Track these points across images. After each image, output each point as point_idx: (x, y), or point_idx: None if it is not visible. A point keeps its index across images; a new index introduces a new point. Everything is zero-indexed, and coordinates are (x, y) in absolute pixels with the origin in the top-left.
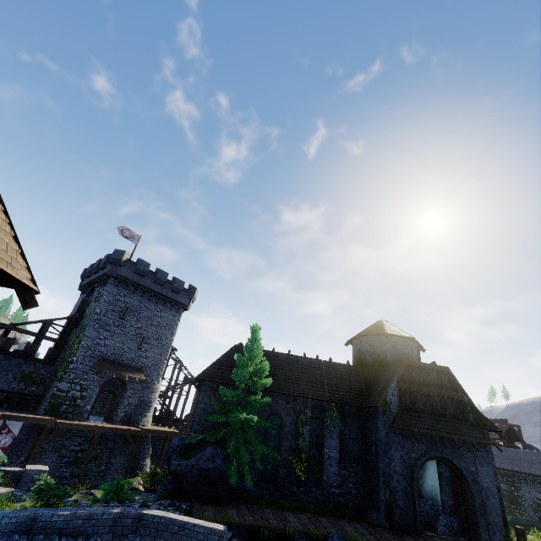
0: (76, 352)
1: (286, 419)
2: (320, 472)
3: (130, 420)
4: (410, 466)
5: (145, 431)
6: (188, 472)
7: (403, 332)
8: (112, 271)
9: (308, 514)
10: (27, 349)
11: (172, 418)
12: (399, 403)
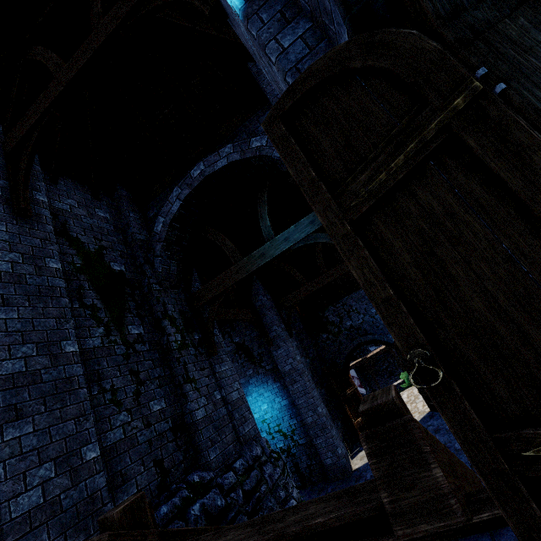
0: None
1: None
2: None
3: None
4: None
5: None
6: None
7: None
8: None
9: None
10: None
11: None
12: None
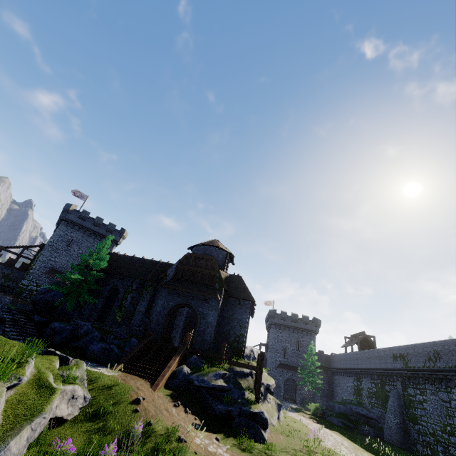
0: (35, 263)
1: (121, 290)
2: (132, 318)
3: None
4: (167, 308)
5: None
6: (39, 301)
7: (217, 244)
8: (63, 216)
9: None
10: (9, 261)
11: None
12: (173, 276)
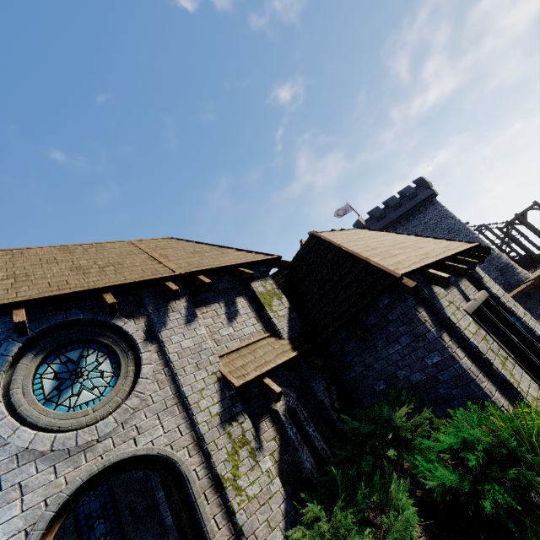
0: None
1: None
2: None
3: (511, 285)
4: None
5: (538, 279)
6: None
7: None
8: None
9: None
10: None
11: (536, 257)
12: None
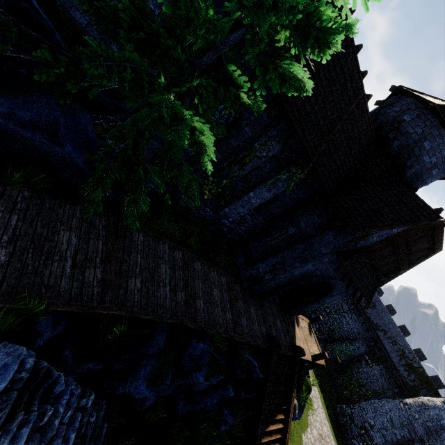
0: None
1: (243, 129)
2: (227, 203)
3: None
4: (306, 275)
5: None
6: None
7: None
8: None
9: (186, 252)
10: None
11: None
12: (371, 244)
